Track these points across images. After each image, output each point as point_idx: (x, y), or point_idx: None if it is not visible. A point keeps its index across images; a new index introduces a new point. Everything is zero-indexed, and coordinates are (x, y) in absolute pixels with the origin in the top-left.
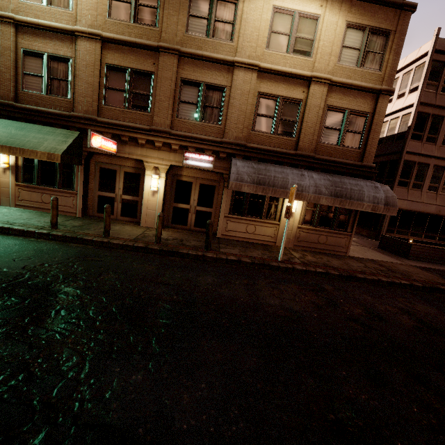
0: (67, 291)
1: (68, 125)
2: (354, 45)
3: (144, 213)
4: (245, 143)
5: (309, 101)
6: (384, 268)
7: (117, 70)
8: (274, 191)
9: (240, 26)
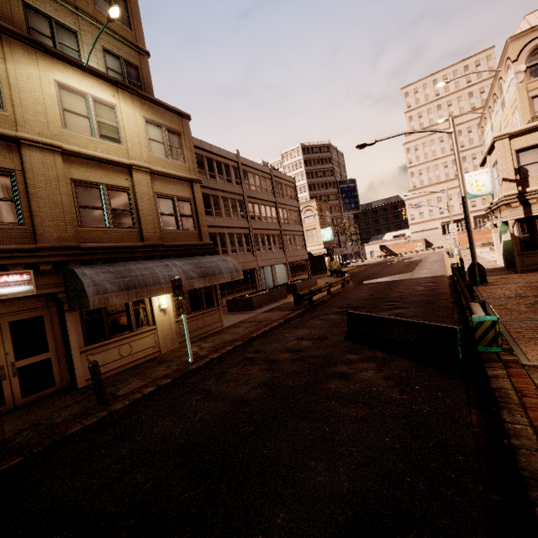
0: None
1: None
2: (158, 139)
3: None
4: (78, 244)
5: (138, 189)
6: (255, 323)
7: None
8: (149, 291)
9: (10, 92)
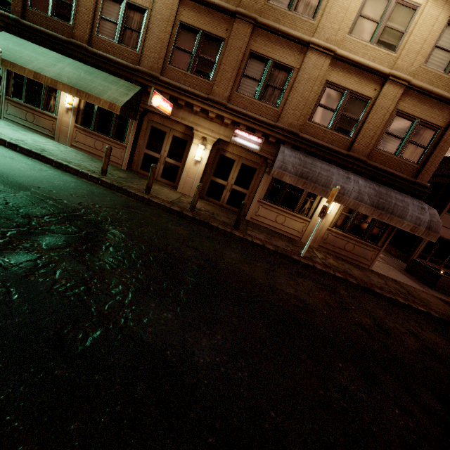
0: (114, 233)
1: (131, 78)
2: (449, 47)
3: (183, 180)
4: (298, 132)
5: (378, 101)
6: (404, 291)
7: (189, 30)
8: (314, 188)
9: (327, 3)
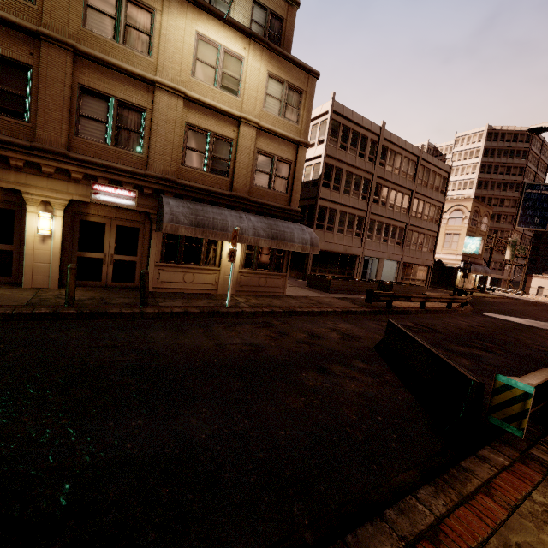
0: None
1: None
2: (276, 95)
3: (28, 268)
4: (176, 179)
5: (240, 142)
6: (314, 302)
7: None
8: (215, 234)
9: (159, 41)
